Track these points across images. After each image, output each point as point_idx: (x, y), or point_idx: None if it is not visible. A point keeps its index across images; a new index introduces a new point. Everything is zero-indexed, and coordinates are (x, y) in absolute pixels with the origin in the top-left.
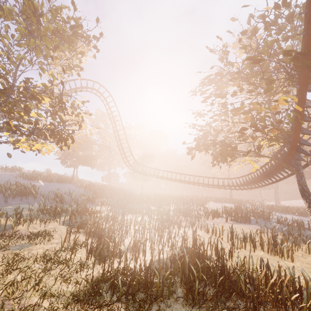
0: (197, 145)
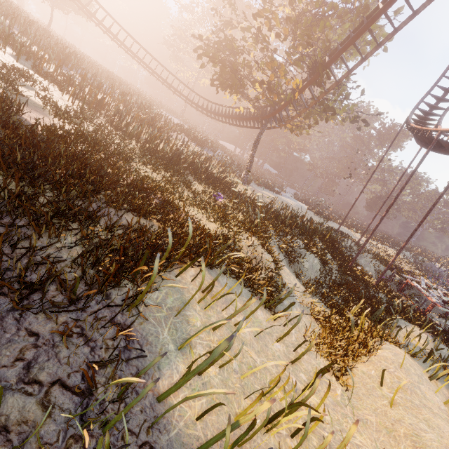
0: (215, 55)
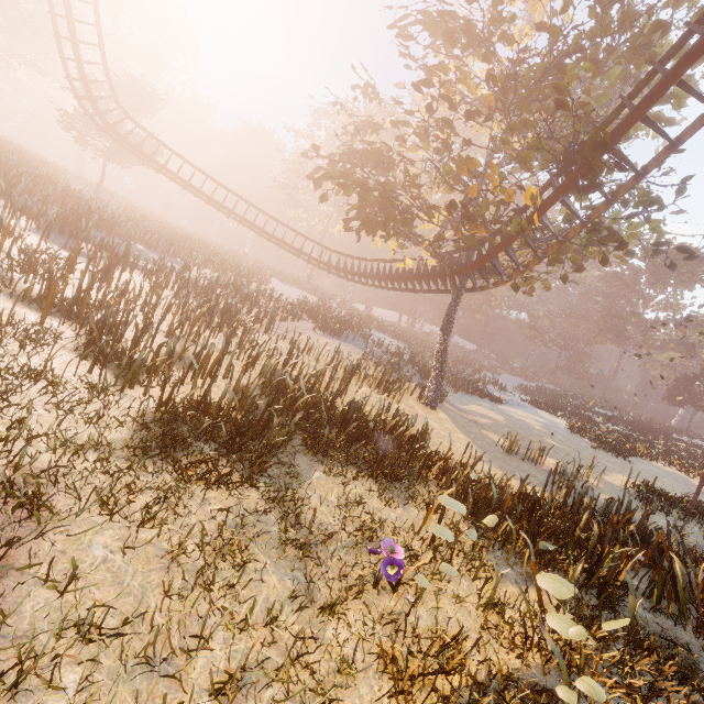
0: (345, 174)
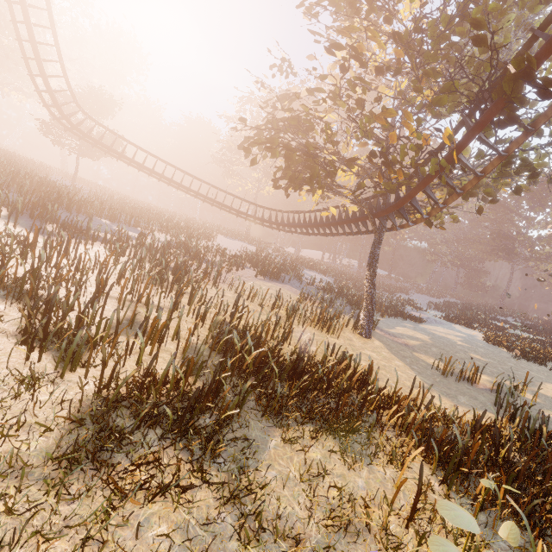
0: (271, 139)
